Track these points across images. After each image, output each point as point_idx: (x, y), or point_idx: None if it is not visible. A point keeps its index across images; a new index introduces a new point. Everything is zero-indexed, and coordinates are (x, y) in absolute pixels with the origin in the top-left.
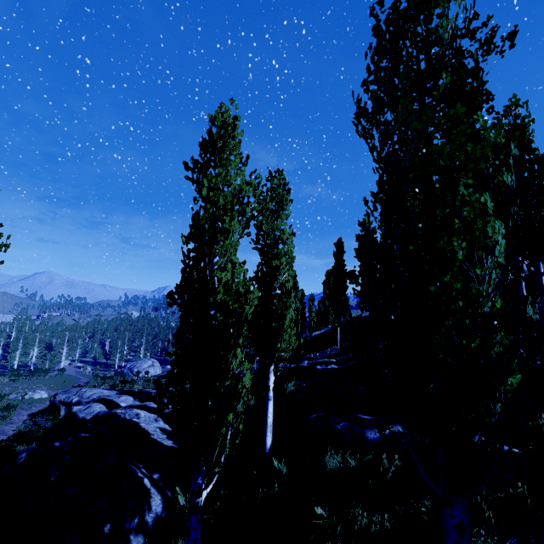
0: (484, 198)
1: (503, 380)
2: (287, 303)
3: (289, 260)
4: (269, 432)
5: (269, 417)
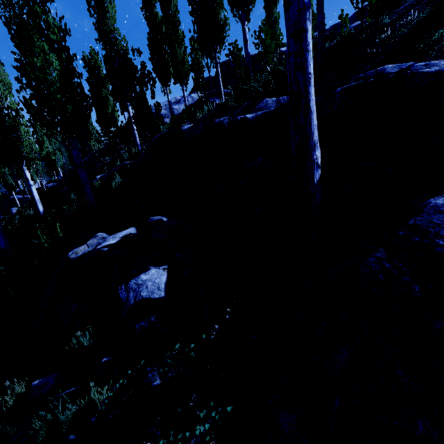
0: (42, 44)
1: (66, 106)
2: (19, 121)
3: (7, 87)
4: (39, 203)
5: (36, 196)
